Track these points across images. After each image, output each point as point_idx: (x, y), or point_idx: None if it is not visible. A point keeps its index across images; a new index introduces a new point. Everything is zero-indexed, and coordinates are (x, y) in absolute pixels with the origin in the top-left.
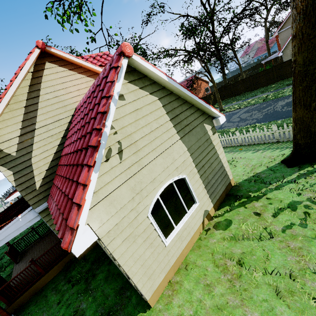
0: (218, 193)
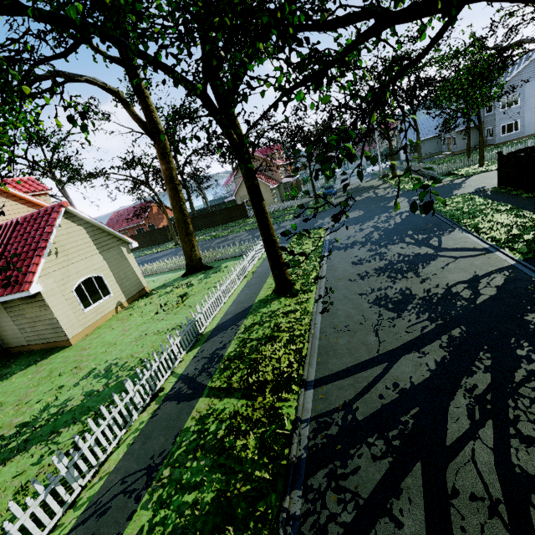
0: (132, 293)
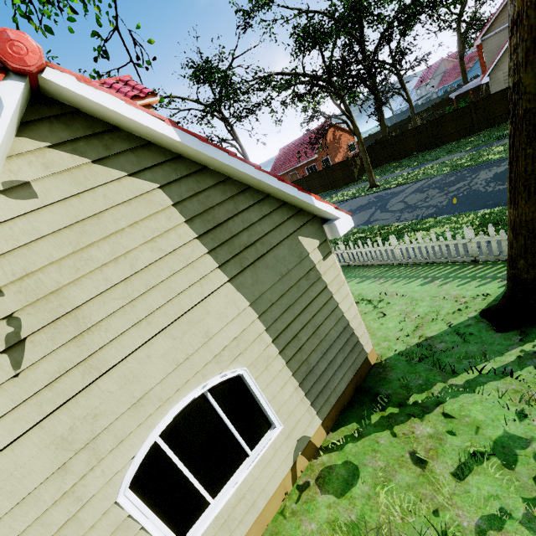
0: (337, 390)
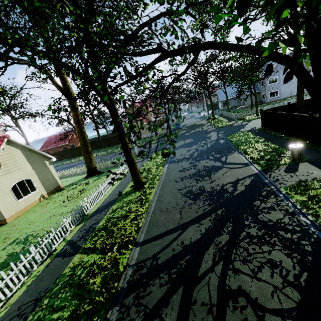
0: (51, 189)
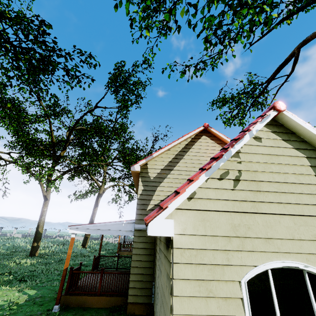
0: None
